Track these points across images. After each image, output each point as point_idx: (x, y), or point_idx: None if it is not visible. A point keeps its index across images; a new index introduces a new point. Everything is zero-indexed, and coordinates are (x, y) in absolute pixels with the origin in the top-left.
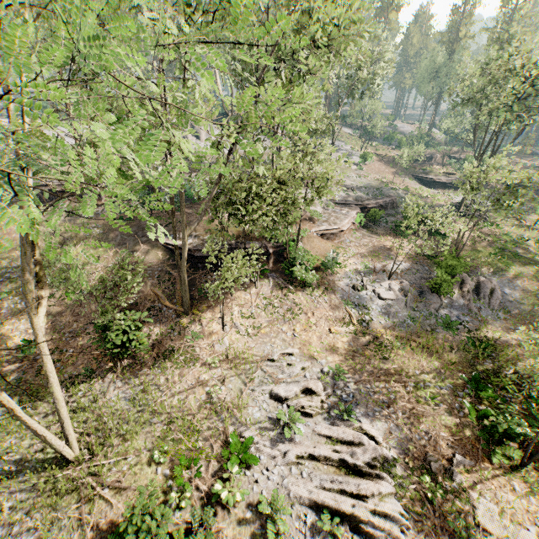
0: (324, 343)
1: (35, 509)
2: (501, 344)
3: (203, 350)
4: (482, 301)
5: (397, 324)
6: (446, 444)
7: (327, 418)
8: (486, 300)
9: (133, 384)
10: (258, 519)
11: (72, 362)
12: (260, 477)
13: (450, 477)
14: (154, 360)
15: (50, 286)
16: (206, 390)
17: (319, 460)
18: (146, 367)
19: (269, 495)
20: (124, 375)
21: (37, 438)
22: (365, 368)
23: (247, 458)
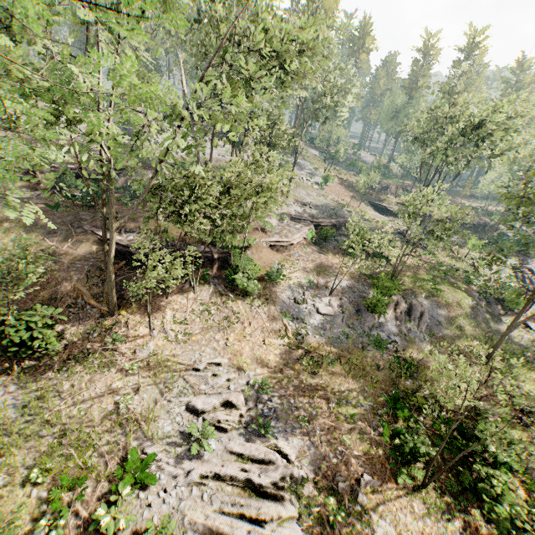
0: (256, 354)
1: None
2: (423, 364)
3: (123, 355)
4: (413, 322)
5: (332, 340)
6: (358, 463)
7: (243, 433)
8: (416, 322)
9: (29, 389)
10: None
11: None
12: (155, 500)
13: (355, 498)
14: (63, 362)
15: None
16: (116, 399)
17: (225, 480)
18: (50, 370)
19: (160, 521)
20: (21, 378)
21: None
22: (291, 382)
23: (143, 478)
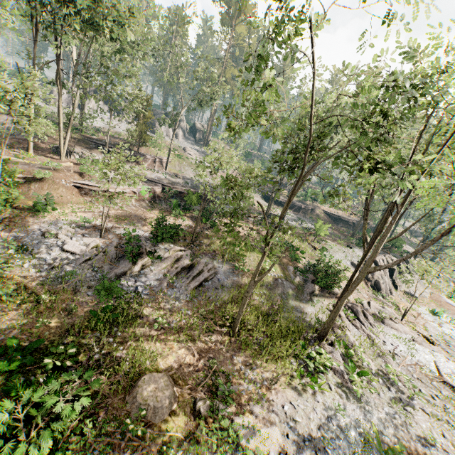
0: None
1: None
2: (146, 321)
3: None
4: (184, 280)
5: (50, 277)
6: None
7: None
8: (189, 280)
9: None
10: None
11: None
12: None
13: None
14: None
15: None
16: None
17: None
18: None
19: None
20: None
21: None
22: None
23: None
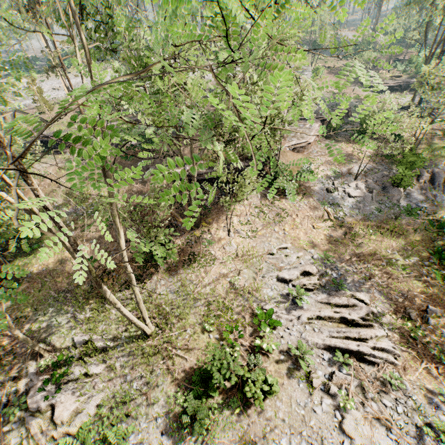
0: (310, 237)
1: (136, 366)
2: None
3: (217, 252)
4: (437, 189)
5: (367, 216)
6: (419, 300)
7: (324, 290)
8: (440, 188)
9: (173, 282)
10: (289, 359)
11: (123, 271)
12: (284, 334)
13: (425, 321)
14: (182, 263)
15: (88, 218)
16: (228, 280)
17: (325, 319)
18: (178, 269)
19: (293, 345)
20: (164, 276)
21: (120, 323)
22: (346, 252)
23: (272, 322)
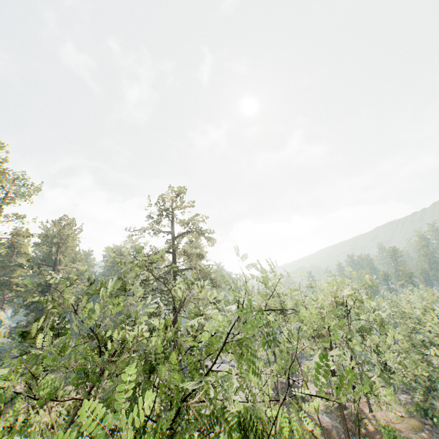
0: None
1: None
2: None
3: None
4: None
5: None
6: None
7: None
8: None
9: None
10: None
11: None
12: None
13: None
14: None
15: None
16: None
17: None
18: None
19: None
20: None
21: None
22: None
23: None
